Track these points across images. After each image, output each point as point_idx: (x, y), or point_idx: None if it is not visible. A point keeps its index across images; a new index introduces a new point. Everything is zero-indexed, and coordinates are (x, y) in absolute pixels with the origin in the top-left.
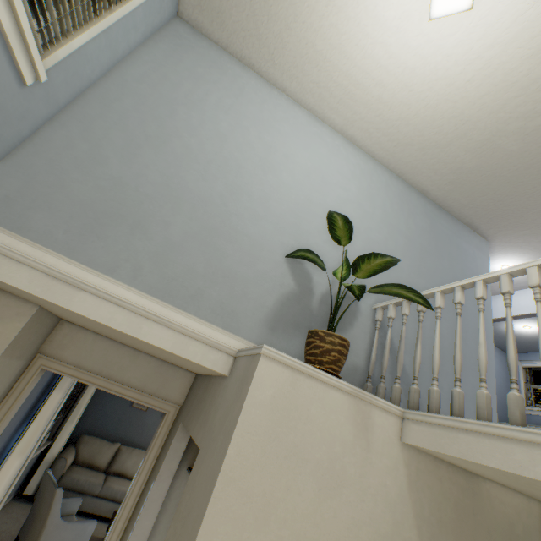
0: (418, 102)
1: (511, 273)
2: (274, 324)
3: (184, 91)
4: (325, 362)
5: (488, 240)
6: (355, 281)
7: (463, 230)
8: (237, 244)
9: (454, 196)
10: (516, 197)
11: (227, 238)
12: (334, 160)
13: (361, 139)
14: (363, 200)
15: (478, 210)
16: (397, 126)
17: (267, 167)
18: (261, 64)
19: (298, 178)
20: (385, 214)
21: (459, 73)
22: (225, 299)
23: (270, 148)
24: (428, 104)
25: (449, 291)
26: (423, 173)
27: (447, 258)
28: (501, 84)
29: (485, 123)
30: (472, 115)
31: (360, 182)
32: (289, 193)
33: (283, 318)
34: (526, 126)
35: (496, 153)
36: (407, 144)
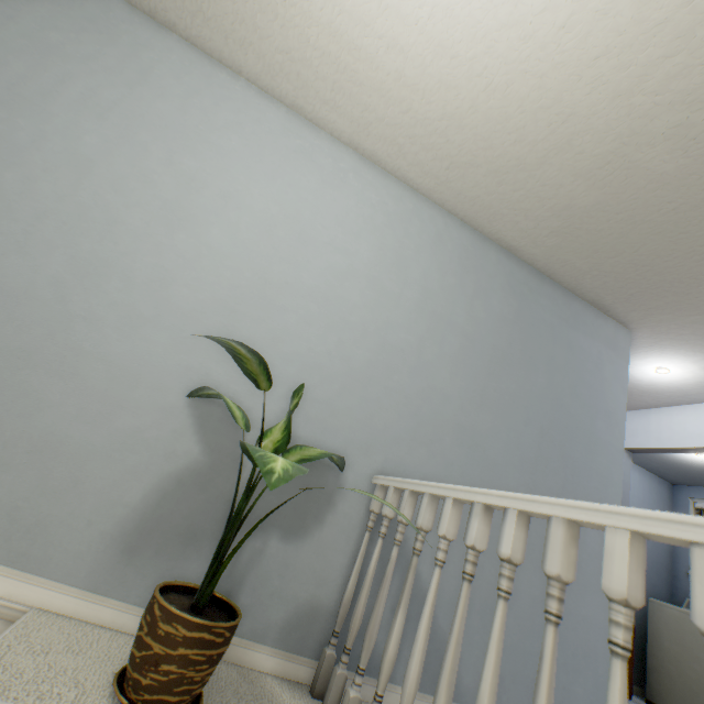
0: (471, 81)
1: (575, 520)
2: (137, 539)
3: (9, 77)
4: (144, 686)
5: (630, 328)
6: (342, 430)
7: (584, 313)
8: (76, 380)
9: (564, 256)
10: (677, 259)
11: (55, 369)
12: (331, 198)
13: (388, 158)
14: (382, 271)
15: (608, 281)
16: (444, 130)
17: (178, 219)
18: (187, 21)
19: (246, 237)
20: (427, 294)
21: (542, 8)
22: (24, 499)
23: (191, 181)
24: (491, 83)
25: (468, 502)
26: (505, 217)
27: (545, 368)
28: (633, 30)
29: (607, 119)
30: (580, 102)
31: (382, 236)
32: (220, 268)
33: (162, 524)
34: (690, 121)
35: (633, 178)
36: (467, 163)
